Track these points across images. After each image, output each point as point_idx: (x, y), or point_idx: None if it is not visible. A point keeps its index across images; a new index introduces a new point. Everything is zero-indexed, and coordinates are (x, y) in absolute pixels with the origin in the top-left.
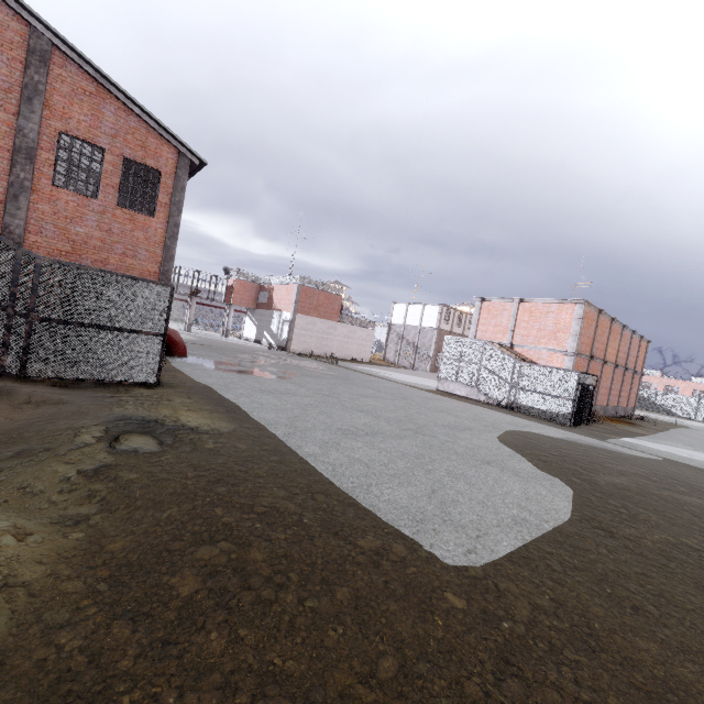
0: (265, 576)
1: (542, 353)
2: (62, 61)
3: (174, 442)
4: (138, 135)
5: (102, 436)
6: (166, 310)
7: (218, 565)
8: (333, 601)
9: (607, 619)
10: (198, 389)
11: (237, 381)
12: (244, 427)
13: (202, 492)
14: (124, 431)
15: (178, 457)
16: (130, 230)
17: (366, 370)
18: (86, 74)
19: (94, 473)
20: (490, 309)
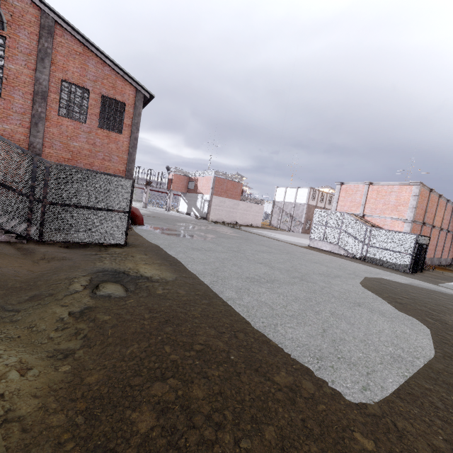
0: (206, 415)
1: (386, 221)
2: (61, 32)
3: (135, 289)
4: (110, 80)
5: (88, 284)
6: (130, 195)
7: (168, 402)
8: (263, 441)
9: None
10: (151, 248)
11: (176, 241)
12: (183, 276)
13: (155, 331)
14: (102, 281)
15: (138, 301)
16: (107, 143)
17: (259, 232)
18: (76, 40)
19: (79, 315)
20: (347, 190)
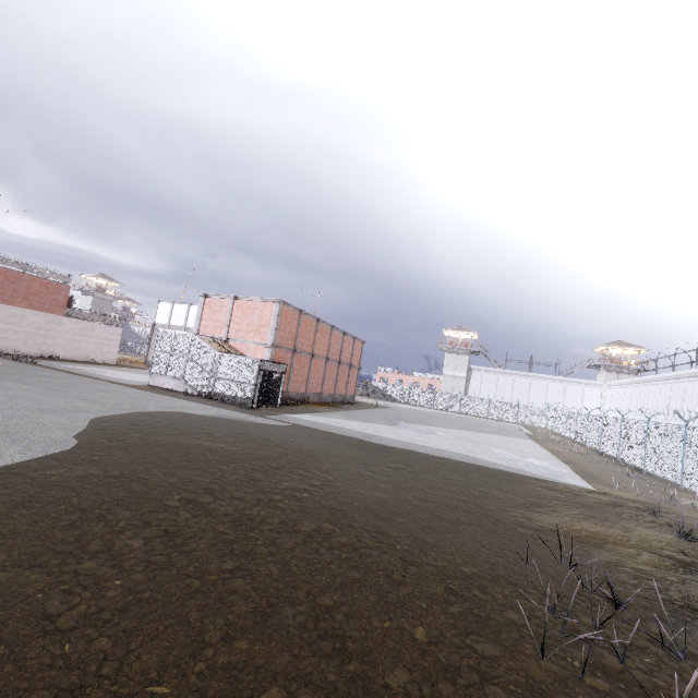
0: None
1: (250, 346)
2: None
3: None
4: None
5: None
6: None
7: None
8: None
9: None
10: None
11: None
12: None
13: None
14: None
15: None
16: None
17: (80, 369)
18: None
19: None
20: (211, 305)
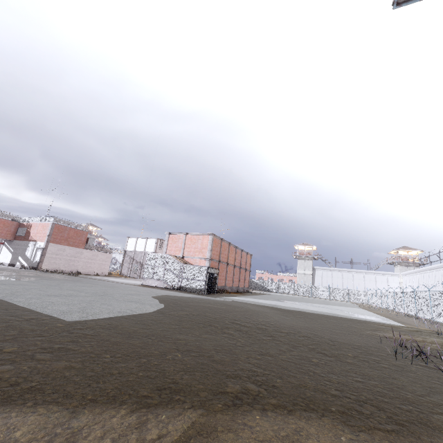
0: None
1: (197, 260)
2: None
3: None
4: None
5: None
6: None
7: None
8: None
9: (127, 326)
10: None
11: None
12: None
13: None
14: None
15: None
16: None
17: (100, 278)
18: None
19: None
20: (173, 238)
